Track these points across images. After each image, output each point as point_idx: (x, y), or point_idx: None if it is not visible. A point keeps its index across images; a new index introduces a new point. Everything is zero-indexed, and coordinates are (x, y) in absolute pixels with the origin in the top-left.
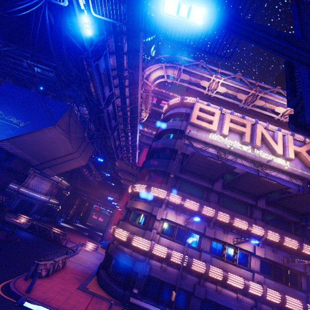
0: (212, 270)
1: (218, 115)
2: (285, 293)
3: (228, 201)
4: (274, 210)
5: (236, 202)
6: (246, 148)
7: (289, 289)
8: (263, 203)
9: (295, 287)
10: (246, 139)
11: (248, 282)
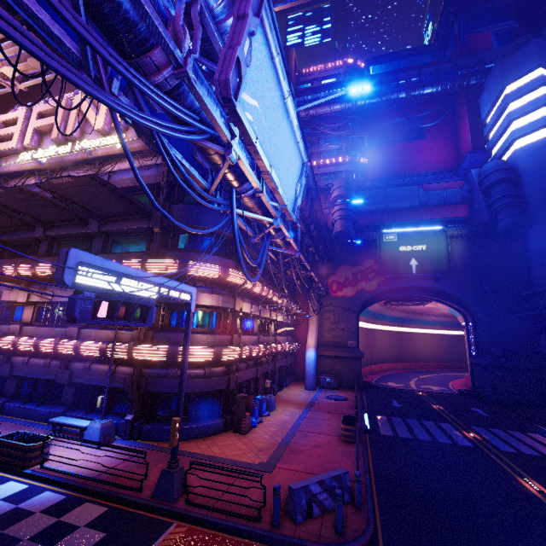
0: (3, 341)
1: (22, 119)
2: (105, 340)
3: (68, 243)
4: (113, 228)
5: (77, 241)
6: (64, 149)
7: (112, 332)
8: (96, 224)
9: (135, 327)
10: (53, 134)
11: (38, 340)
